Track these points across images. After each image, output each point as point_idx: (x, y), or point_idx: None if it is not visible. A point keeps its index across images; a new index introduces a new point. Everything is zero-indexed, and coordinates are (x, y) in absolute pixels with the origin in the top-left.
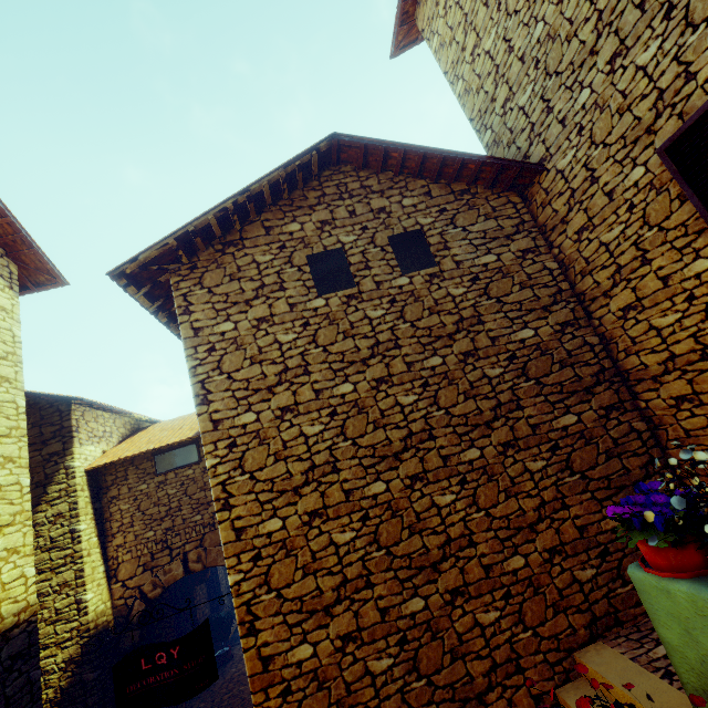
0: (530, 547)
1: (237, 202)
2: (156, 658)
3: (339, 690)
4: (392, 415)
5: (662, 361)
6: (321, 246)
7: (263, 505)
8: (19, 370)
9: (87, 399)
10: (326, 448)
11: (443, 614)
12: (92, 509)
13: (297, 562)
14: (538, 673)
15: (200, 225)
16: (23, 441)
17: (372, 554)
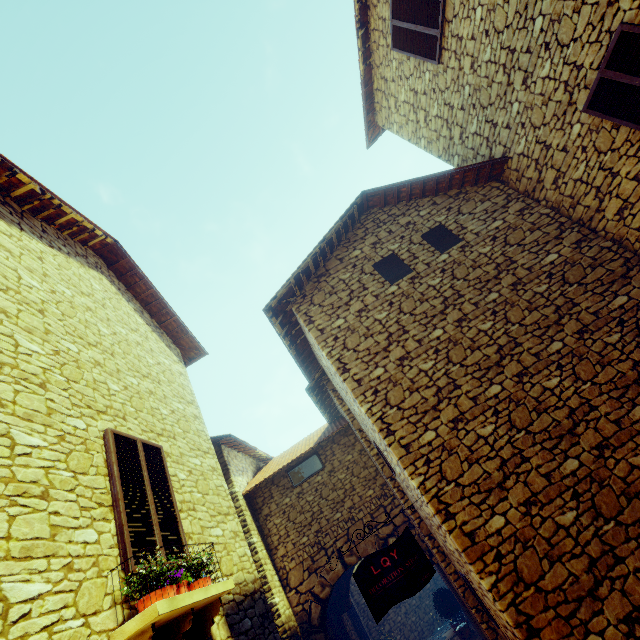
0: None
1: (320, 248)
2: (381, 563)
3: (542, 546)
4: (480, 339)
5: None
6: (379, 257)
7: (415, 424)
8: (199, 411)
9: (233, 436)
10: (443, 374)
11: (598, 466)
12: (255, 526)
13: (459, 457)
14: None
15: (304, 267)
16: (215, 458)
17: (515, 437)
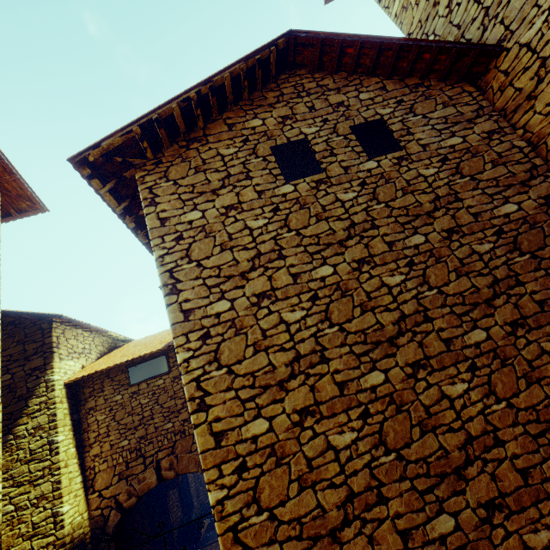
0: None
1: (200, 94)
2: None
3: None
4: (379, 297)
5: None
6: (284, 137)
7: (245, 403)
8: None
9: (66, 317)
10: (311, 336)
11: (480, 536)
12: (70, 420)
13: (290, 472)
14: None
15: (164, 114)
16: None
17: (379, 460)
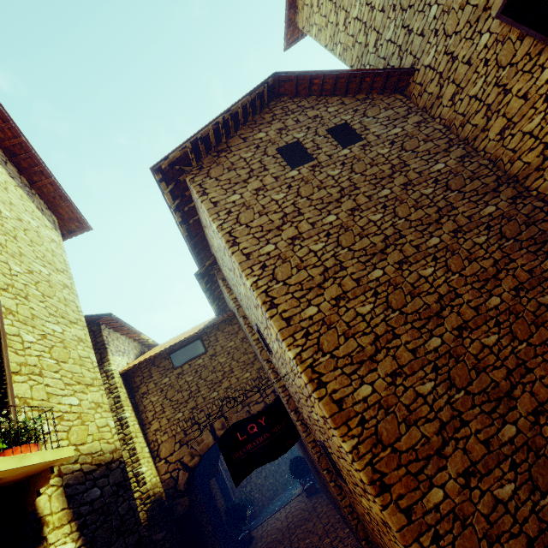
0: (499, 289)
1: (224, 119)
2: (248, 430)
3: (402, 412)
4: (369, 228)
5: (539, 153)
6: (283, 142)
7: (299, 299)
8: (72, 282)
9: (114, 316)
10: (331, 256)
11: (457, 345)
12: (130, 403)
13: (337, 332)
14: (543, 369)
15: (204, 134)
16: (86, 331)
17: (390, 316)
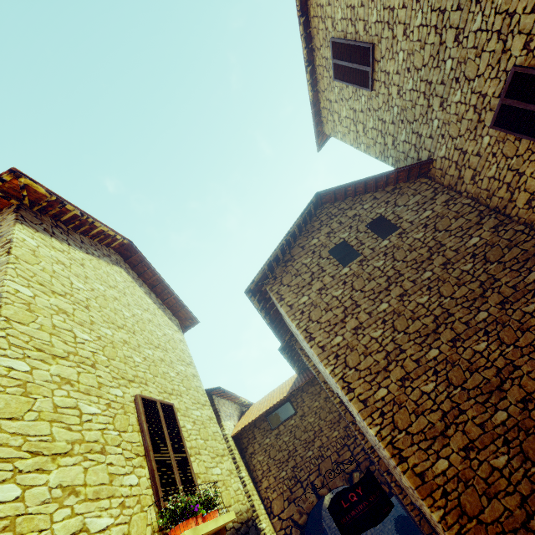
0: None
1: (286, 240)
2: (349, 498)
3: (480, 485)
4: (418, 311)
5: None
6: (332, 244)
7: (370, 383)
8: (196, 370)
9: (222, 388)
10: (390, 341)
11: (524, 417)
12: (243, 463)
13: (407, 410)
14: None
15: (274, 256)
16: (211, 409)
17: (452, 392)
